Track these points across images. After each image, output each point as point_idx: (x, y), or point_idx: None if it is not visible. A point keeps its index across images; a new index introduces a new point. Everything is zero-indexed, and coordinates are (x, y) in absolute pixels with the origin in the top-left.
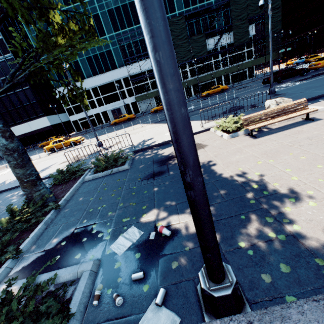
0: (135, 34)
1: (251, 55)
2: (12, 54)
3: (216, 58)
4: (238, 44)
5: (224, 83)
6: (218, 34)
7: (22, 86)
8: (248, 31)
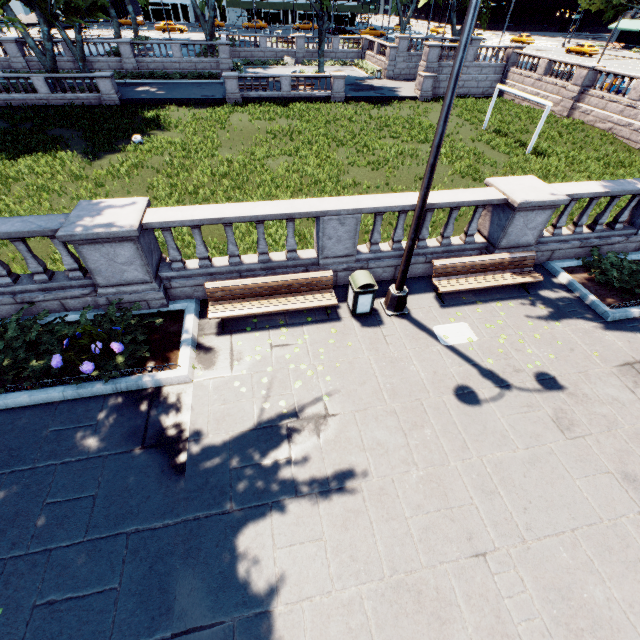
0: None
1: None
2: None
3: None
4: None
5: None
6: None
7: None
8: None
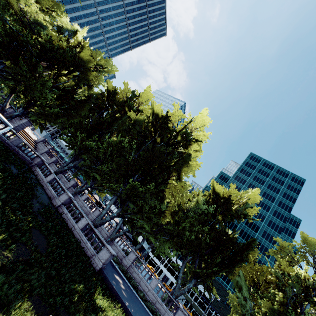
0: None
1: None
2: None
3: None
4: None
5: None
6: None
7: None
8: None
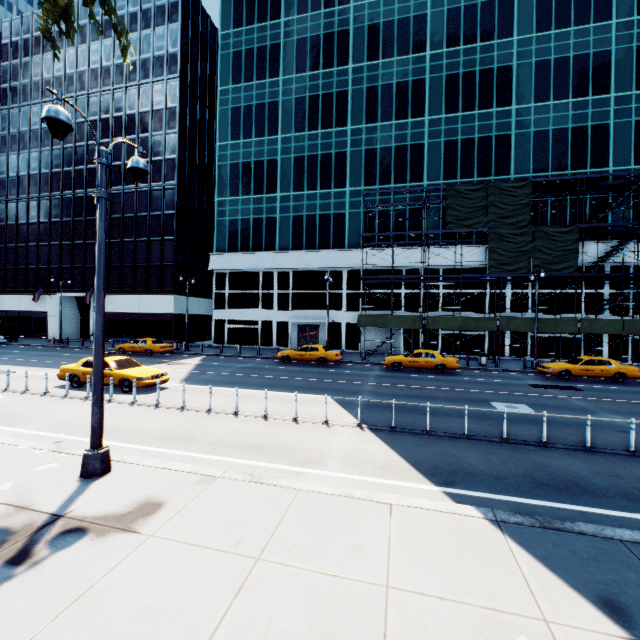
0: (406, 198)
1: None
2: (178, 183)
3: (596, 288)
4: None
5: (606, 353)
6: (611, 237)
7: (164, 233)
8: None
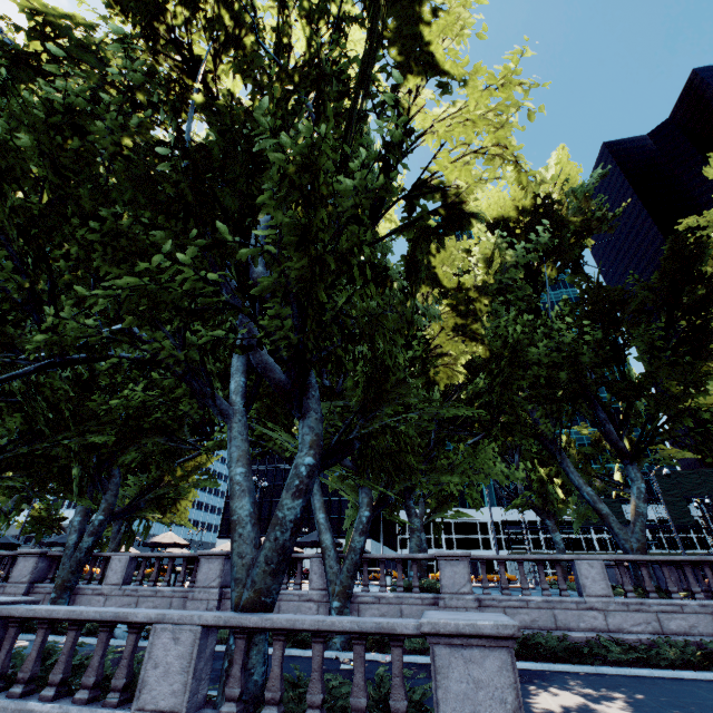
0: None
1: (707, 545)
2: None
3: None
4: (676, 523)
5: None
6: None
7: None
8: (689, 511)
